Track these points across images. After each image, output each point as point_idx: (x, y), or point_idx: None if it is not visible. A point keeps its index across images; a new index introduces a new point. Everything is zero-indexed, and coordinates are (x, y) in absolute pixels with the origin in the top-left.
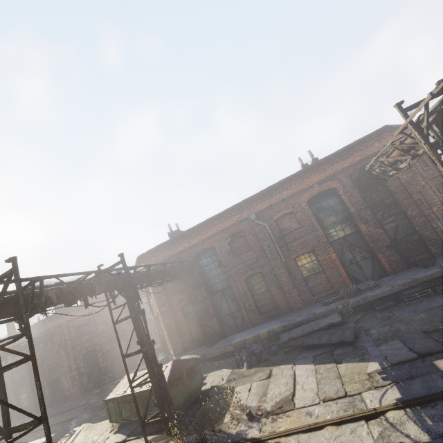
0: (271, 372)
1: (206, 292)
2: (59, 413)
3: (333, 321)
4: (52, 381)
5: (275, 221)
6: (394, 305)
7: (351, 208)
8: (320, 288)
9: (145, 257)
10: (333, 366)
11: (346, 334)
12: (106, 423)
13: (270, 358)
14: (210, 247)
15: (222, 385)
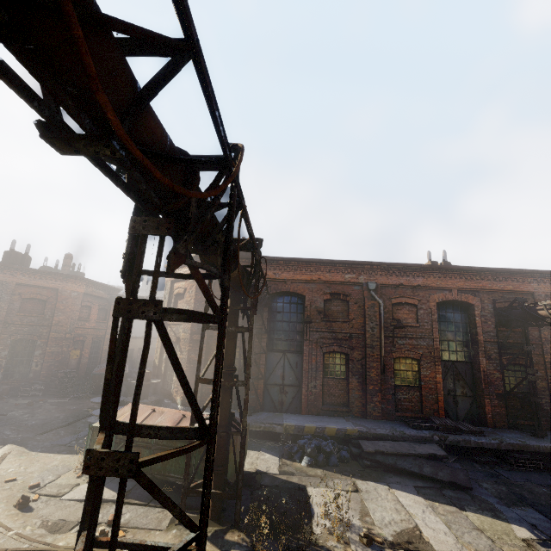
0: (355, 484)
1: (267, 344)
2: None
3: (437, 453)
4: None
5: (392, 305)
6: (497, 463)
7: (481, 336)
8: (408, 405)
9: None
10: (458, 511)
11: (459, 476)
12: (60, 459)
13: (339, 465)
14: (299, 293)
15: (276, 474)
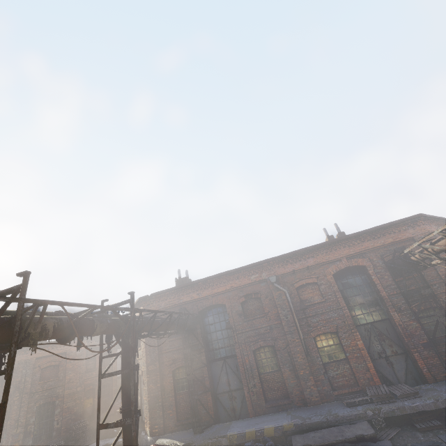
0: None
1: (206, 357)
2: None
3: (364, 433)
4: None
5: (296, 289)
6: (441, 427)
7: (383, 292)
8: (342, 381)
9: (147, 301)
10: None
11: None
12: None
13: None
14: (220, 303)
15: None
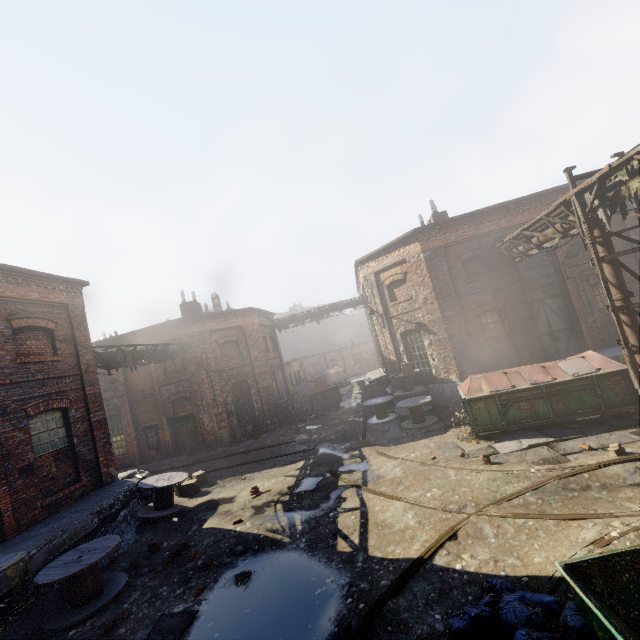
0: None
1: (526, 296)
2: (237, 453)
3: None
4: (172, 420)
5: None
6: None
7: None
8: None
9: (426, 233)
10: None
11: None
12: (427, 442)
13: None
14: None
15: None
